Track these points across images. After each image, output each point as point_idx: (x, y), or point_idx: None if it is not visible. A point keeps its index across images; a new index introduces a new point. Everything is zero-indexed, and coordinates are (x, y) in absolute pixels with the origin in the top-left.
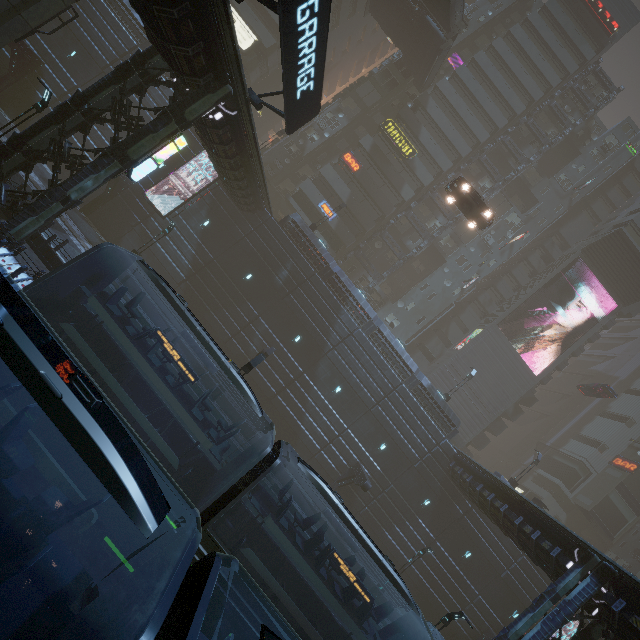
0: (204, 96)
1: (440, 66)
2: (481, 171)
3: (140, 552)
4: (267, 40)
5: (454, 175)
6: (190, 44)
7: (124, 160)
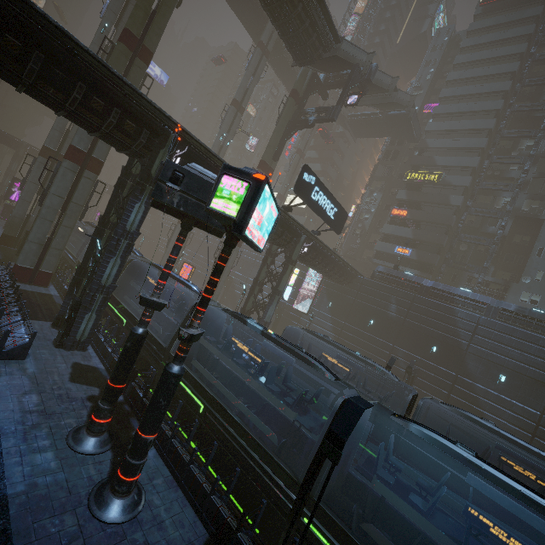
0: (296, 247)
1: (418, 122)
2: (513, 140)
3: (370, 483)
4: None
5: (488, 161)
6: (282, 235)
7: (279, 293)
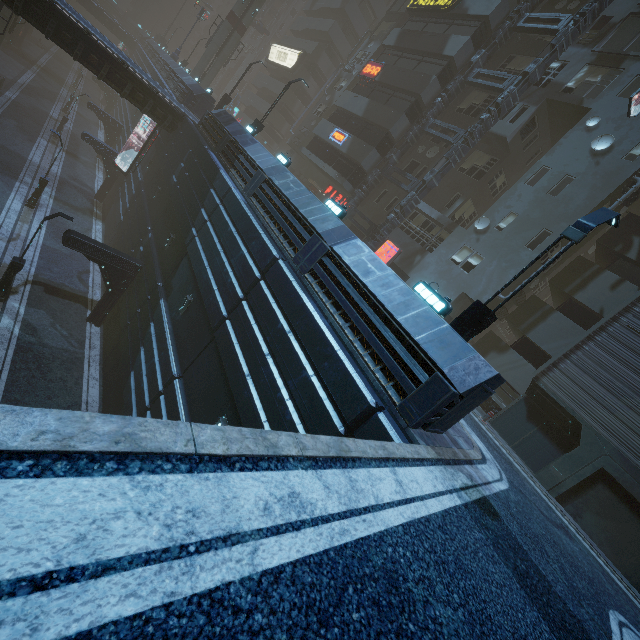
0: None
1: None
2: None
3: None
4: (312, 48)
5: None
6: None
7: None
